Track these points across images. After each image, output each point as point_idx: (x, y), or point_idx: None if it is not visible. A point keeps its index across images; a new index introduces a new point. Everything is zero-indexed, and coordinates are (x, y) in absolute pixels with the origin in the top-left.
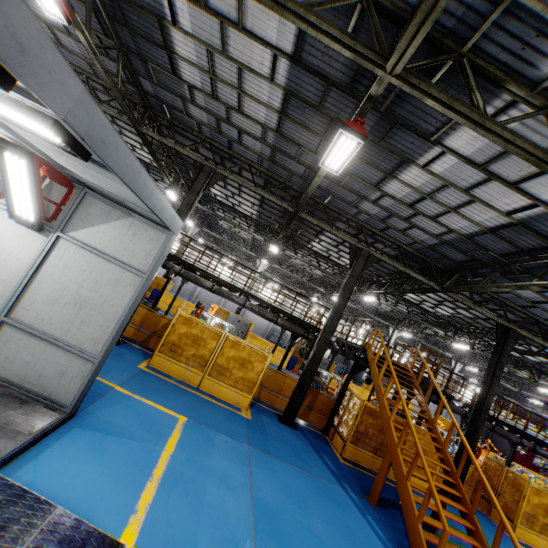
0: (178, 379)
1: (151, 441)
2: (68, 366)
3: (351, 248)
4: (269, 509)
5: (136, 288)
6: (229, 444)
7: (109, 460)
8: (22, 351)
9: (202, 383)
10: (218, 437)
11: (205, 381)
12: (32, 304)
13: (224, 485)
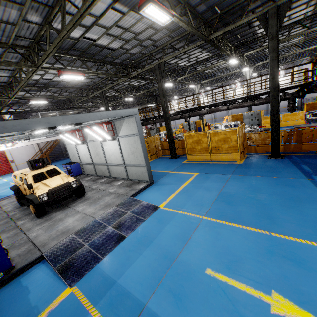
0: (201, 161)
1: (178, 184)
2: (142, 170)
3: (259, 20)
4: (228, 194)
5: (139, 139)
6: (218, 177)
7: (161, 191)
8: (132, 171)
9: (211, 158)
10: (213, 176)
11: (212, 156)
12: (126, 159)
13: (206, 190)
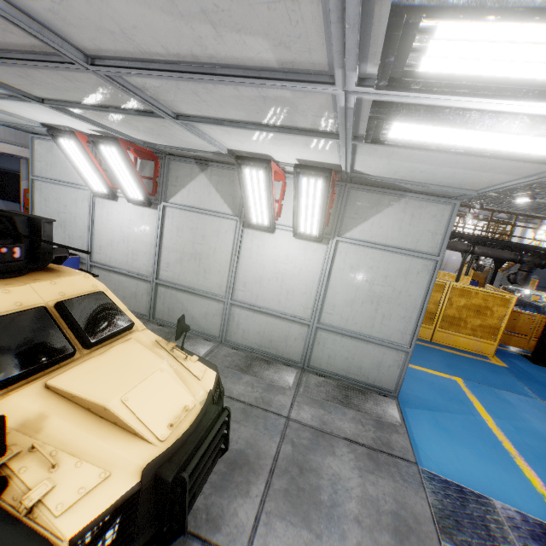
0: None
1: (465, 411)
2: (382, 358)
3: None
4: None
5: (429, 273)
6: (524, 403)
7: (460, 439)
8: (338, 349)
9: (434, 336)
10: (507, 396)
11: (436, 334)
12: (333, 308)
13: None
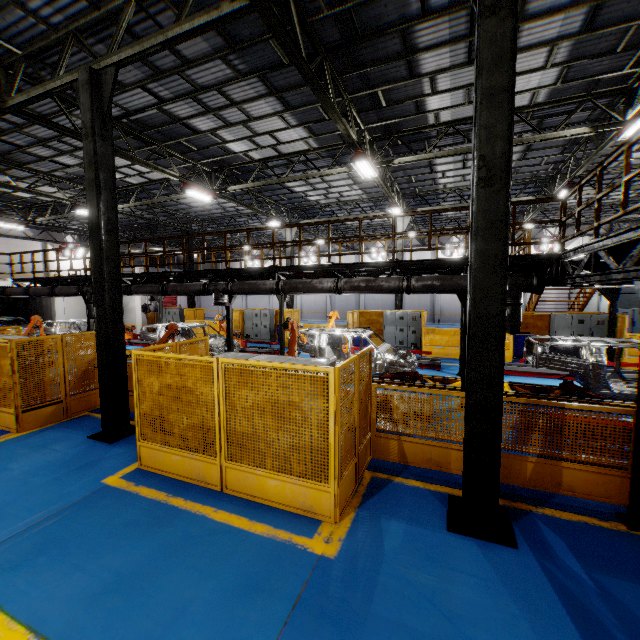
0: (185, 482)
1: None
2: None
3: None
4: None
5: None
6: None
7: None
8: None
9: (225, 478)
10: None
11: (228, 474)
12: None
13: None
